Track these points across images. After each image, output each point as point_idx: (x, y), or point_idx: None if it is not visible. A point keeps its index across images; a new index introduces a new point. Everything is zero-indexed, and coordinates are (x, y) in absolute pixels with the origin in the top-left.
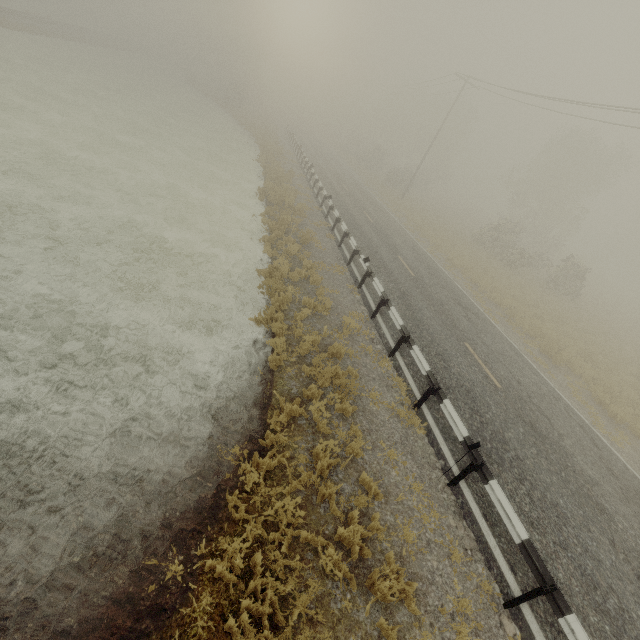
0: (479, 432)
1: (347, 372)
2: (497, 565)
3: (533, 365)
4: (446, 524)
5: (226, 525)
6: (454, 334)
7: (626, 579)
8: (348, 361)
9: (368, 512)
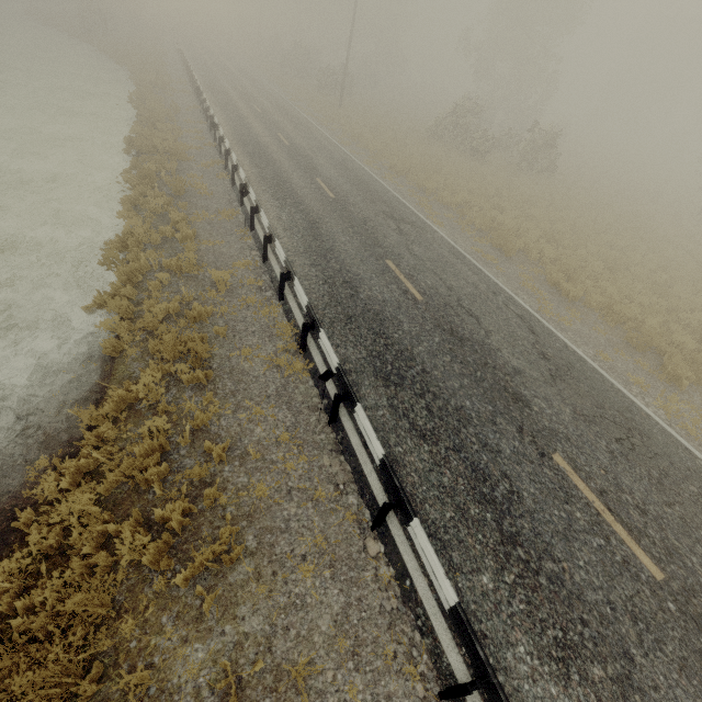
0: (380, 356)
1: (206, 334)
2: (370, 491)
3: (476, 264)
4: (318, 466)
5: (14, 547)
6: (374, 254)
7: (526, 461)
8: (220, 321)
9: (214, 481)
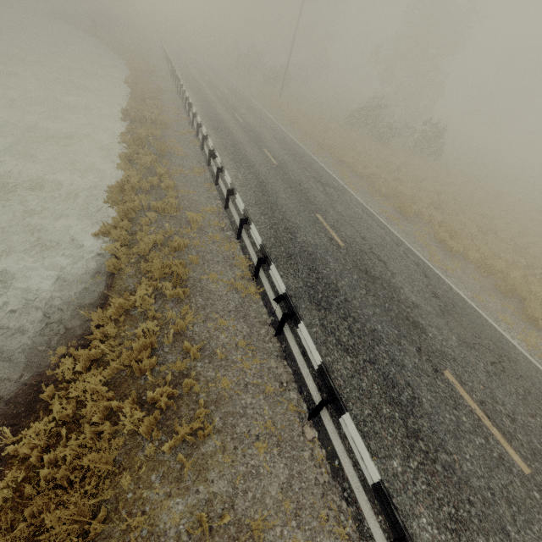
0: (313, 287)
1: (184, 261)
2: (307, 389)
3: (383, 221)
4: (267, 367)
5: (40, 414)
6: (307, 209)
7: (424, 374)
8: (193, 251)
9: (190, 373)
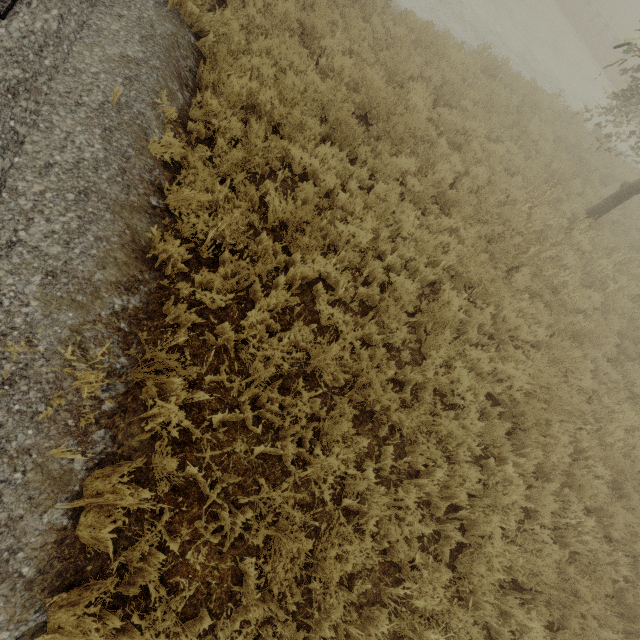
0: None
1: None
2: None
3: None
4: None
5: None
6: None
7: None
8: None
9: None
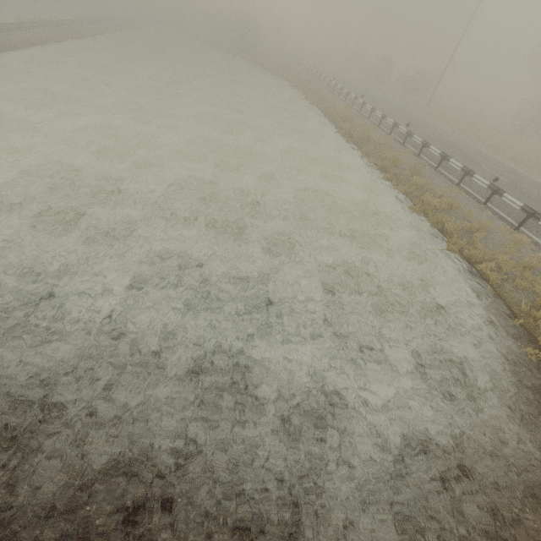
0: None
1: None
2: None
3: None
4: None
5: None
6: None
7: None
8: (534, 271)
9: None
